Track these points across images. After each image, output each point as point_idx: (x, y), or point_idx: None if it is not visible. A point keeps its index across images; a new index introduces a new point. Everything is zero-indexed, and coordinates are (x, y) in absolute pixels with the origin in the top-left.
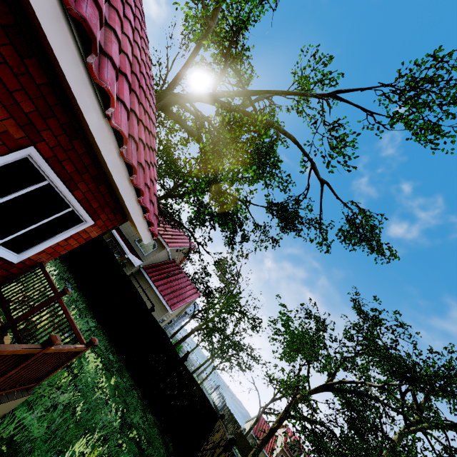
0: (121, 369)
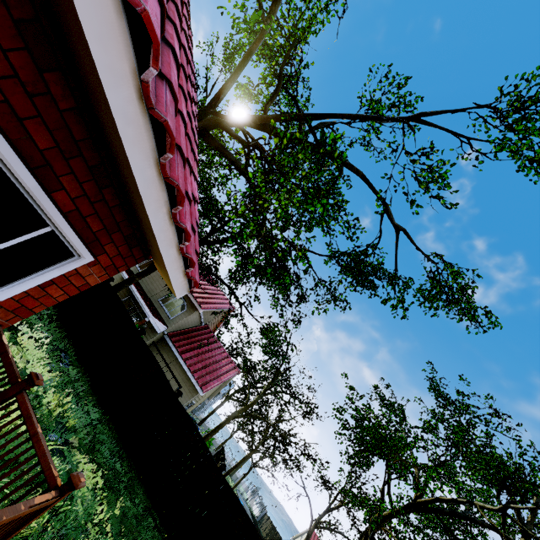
0: (132, 483)
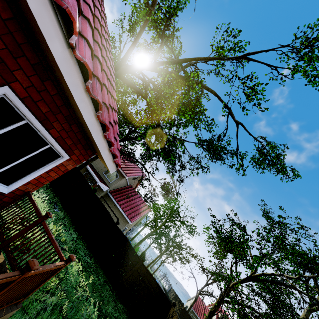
0: (97, 269)
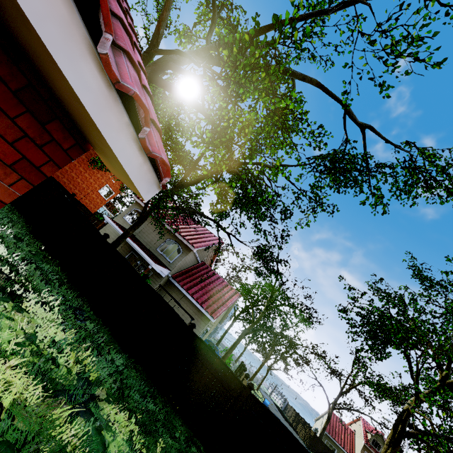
0: (169, 418)
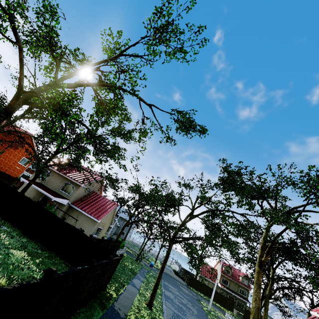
0: (52, 256)
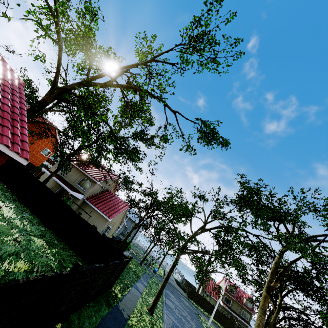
0: (66, 248)
